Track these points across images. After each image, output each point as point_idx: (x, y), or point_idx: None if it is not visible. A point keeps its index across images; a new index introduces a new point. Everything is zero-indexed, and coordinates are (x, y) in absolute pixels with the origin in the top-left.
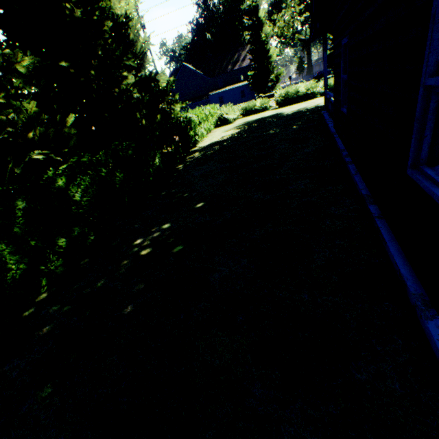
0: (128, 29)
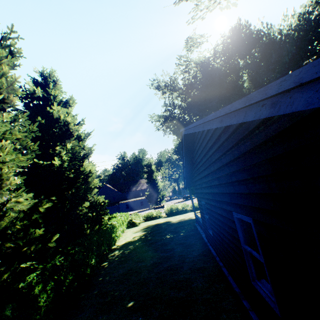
0: (89, 176)
